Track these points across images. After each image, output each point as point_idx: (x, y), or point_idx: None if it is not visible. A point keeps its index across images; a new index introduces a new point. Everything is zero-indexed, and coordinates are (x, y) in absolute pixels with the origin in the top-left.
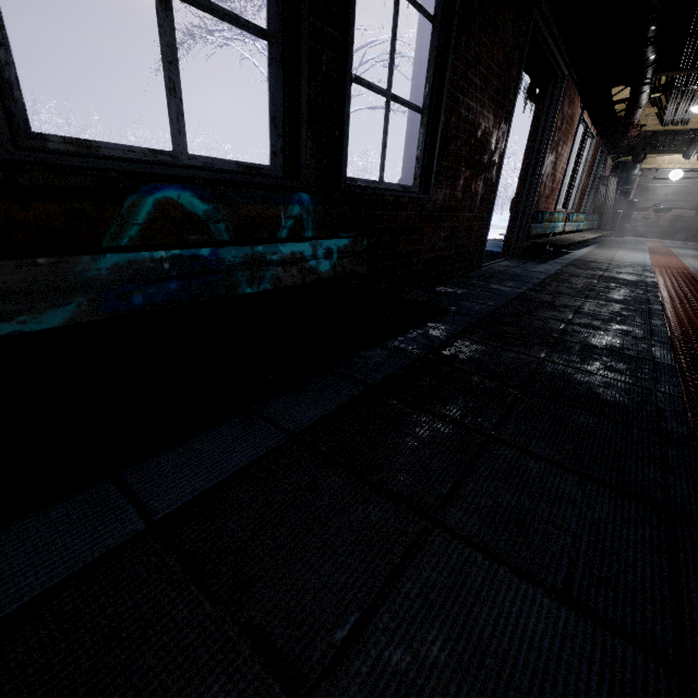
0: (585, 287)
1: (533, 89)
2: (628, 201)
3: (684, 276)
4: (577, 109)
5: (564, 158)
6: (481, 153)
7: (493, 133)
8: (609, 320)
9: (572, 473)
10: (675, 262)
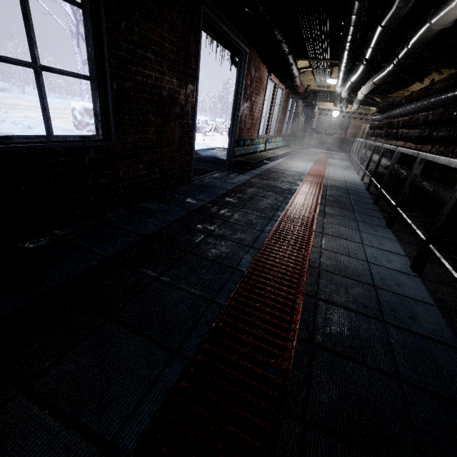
0: (250, 197)
1: (234, 57)
2: (311, 128)
3: (317, 183)
4: (264, 73)
5: (259, 104)
6: (171, 106)
7: (181, 92)
8: (239, 229)
9: (58, 423)
10: (321, 170)
